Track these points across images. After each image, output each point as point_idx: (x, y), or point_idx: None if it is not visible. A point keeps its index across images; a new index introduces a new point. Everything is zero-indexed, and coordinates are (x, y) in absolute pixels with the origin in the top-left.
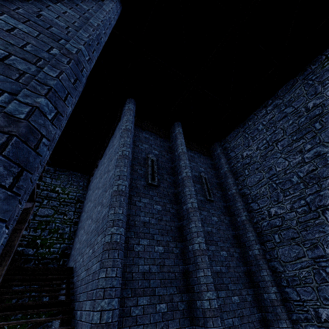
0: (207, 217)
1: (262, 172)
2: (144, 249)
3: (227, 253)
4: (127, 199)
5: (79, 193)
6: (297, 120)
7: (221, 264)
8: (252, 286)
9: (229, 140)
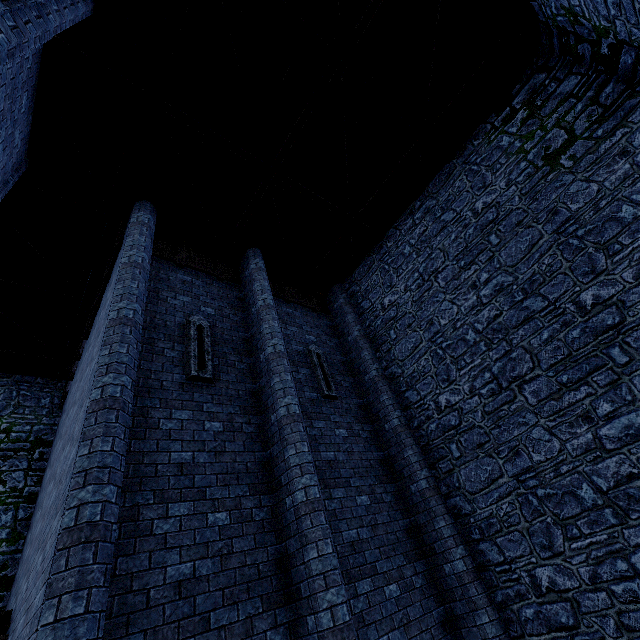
0: (327, 432)
1: (419, 332)
2: (179, 525)
3: (371, 497)
4: (129, 416)
5: (40, 423)
6: (462, 233)
7: (359, 524)
8: (422, 554)
9: (357, 279)
